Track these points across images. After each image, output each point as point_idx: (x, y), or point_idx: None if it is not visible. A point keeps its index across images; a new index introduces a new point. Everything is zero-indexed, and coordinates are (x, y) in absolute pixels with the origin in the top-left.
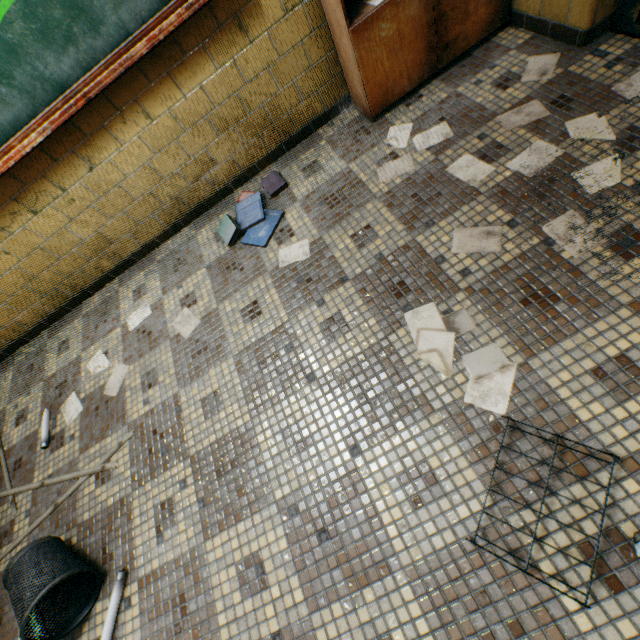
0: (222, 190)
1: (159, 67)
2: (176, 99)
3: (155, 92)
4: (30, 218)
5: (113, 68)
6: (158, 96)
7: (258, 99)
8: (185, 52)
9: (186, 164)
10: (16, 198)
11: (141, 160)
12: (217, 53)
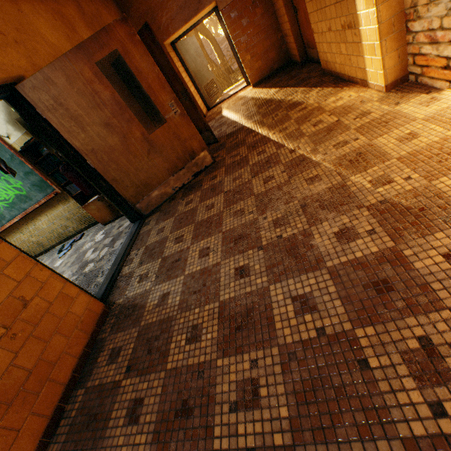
0: (74, 234)
1: (48, 206)
2: (54, 212)
3: (48, 211)
4: (21, 234)
5: (32, 208)
6: (49, 211)
7: (78, 213)
8: (54, 204)
9: (60, 226)
10: (17, 229)
11: (47, 224)
12: (62, 204)
